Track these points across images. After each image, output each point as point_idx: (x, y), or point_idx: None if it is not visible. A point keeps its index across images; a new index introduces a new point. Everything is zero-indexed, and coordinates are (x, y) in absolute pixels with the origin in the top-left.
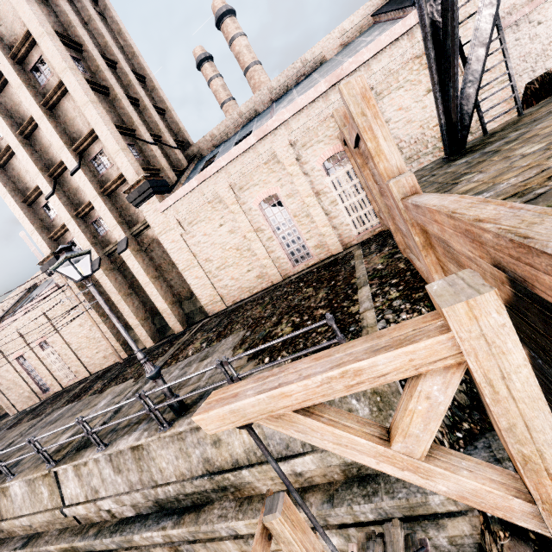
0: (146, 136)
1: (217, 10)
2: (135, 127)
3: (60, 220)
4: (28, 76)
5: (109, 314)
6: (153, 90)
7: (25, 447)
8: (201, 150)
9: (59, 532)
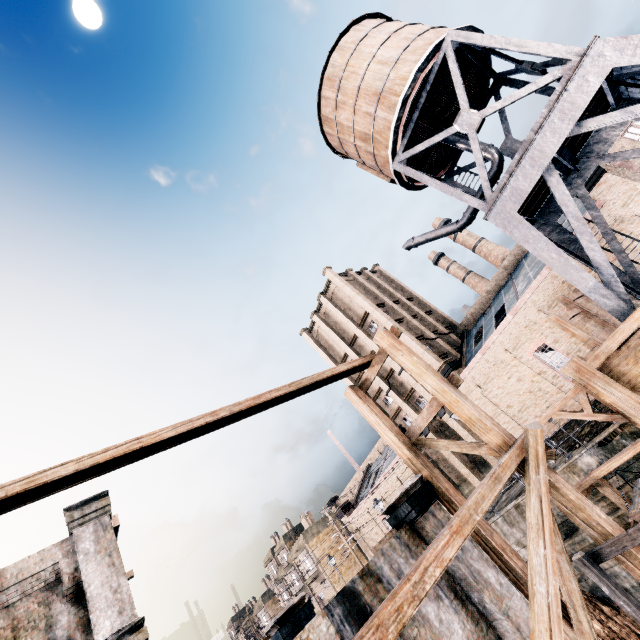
0: (431, 335)
1: (437, 226)
2: (423, 333)
3: (394, 405)
4: (366, 331)
5: None
6: (419, 302)
7: None
8: (466, 326)
9: None
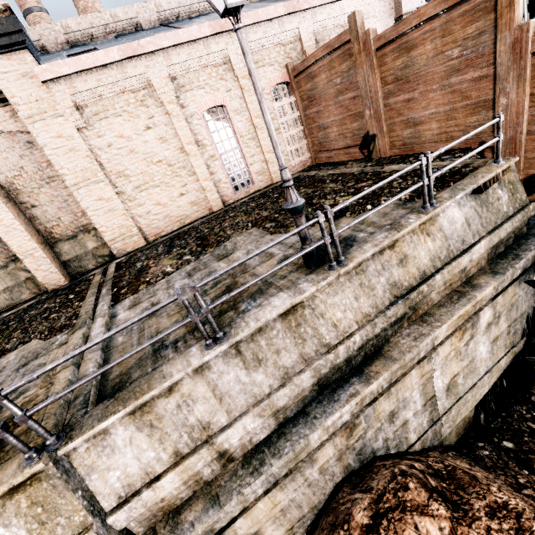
0: None
1: None
2: None
3: None
4: None
5: (262, 92)
6: None
7: None
8: (43, 41)
9: None
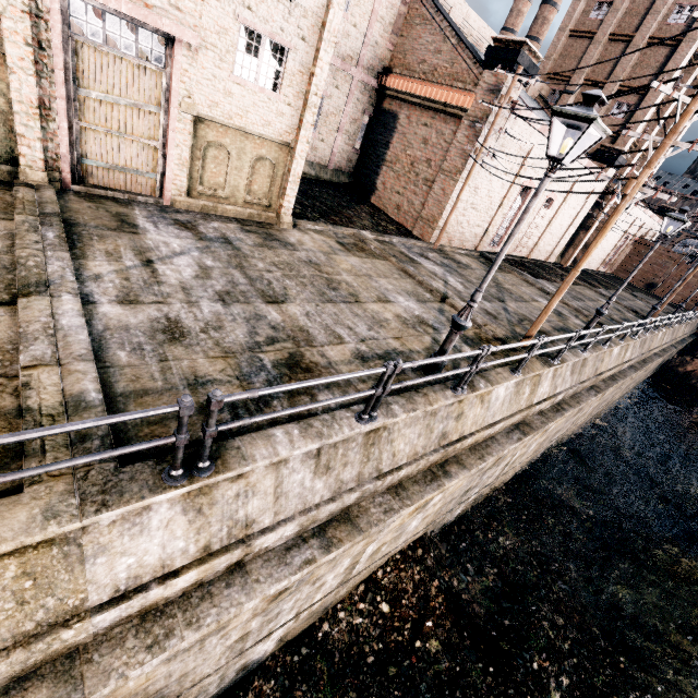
0: None
1: None
2: None
3: None
4: None
5: None
6: None
7: (644, 310)
8: None
9: (675, 344)
